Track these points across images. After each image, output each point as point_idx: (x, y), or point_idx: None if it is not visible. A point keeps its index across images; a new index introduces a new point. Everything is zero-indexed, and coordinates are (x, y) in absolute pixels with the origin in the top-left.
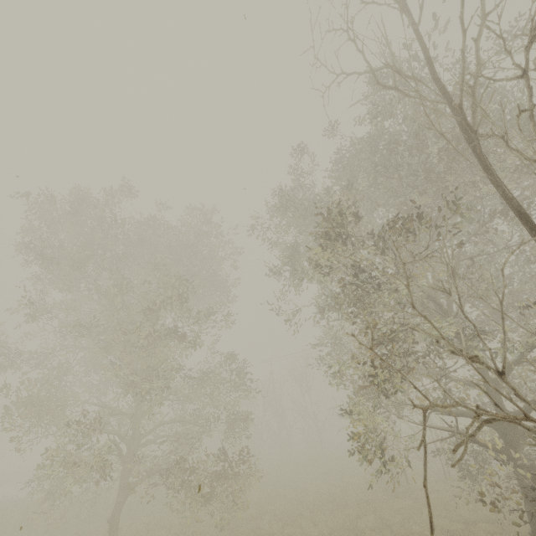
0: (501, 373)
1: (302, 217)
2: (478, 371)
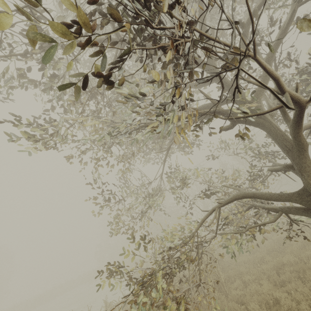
0: None
1: None
2: None
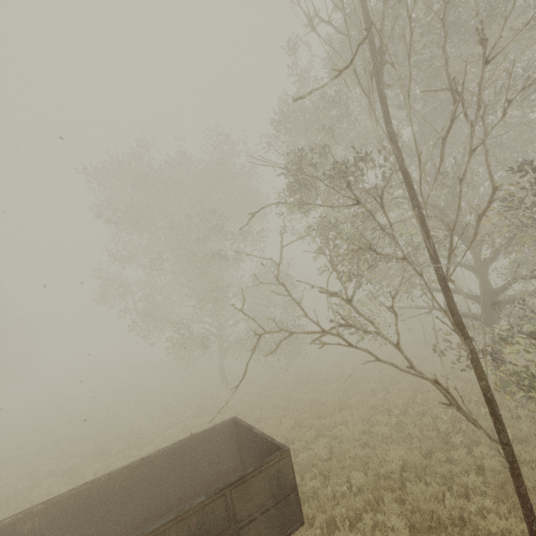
0: (349, 301)
1: (302, 132)
2: (304, 312)
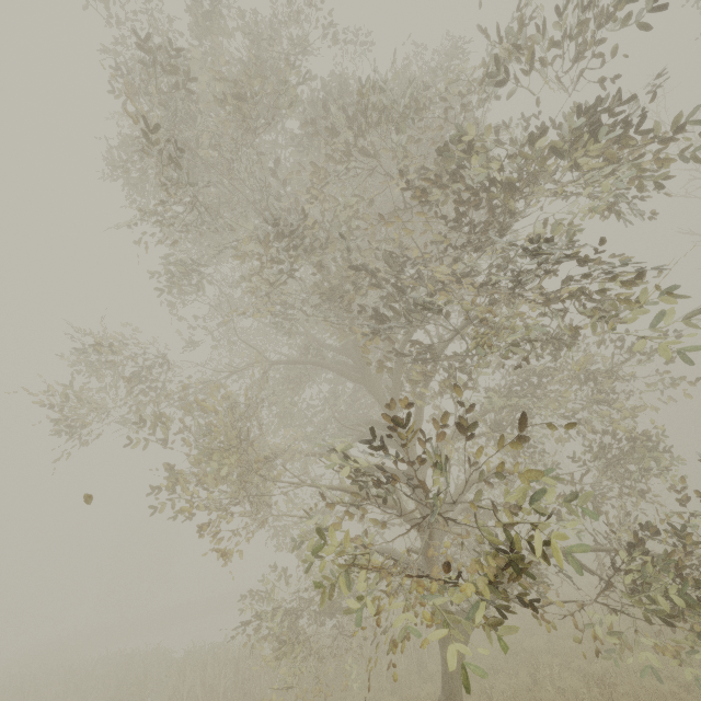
0: None
1: None
2: None
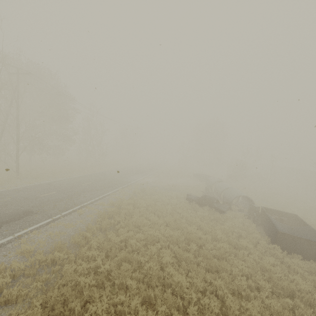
0: None
1: None
2: None
